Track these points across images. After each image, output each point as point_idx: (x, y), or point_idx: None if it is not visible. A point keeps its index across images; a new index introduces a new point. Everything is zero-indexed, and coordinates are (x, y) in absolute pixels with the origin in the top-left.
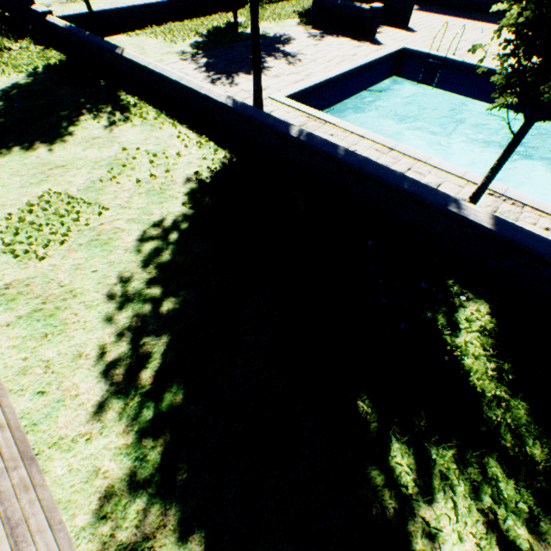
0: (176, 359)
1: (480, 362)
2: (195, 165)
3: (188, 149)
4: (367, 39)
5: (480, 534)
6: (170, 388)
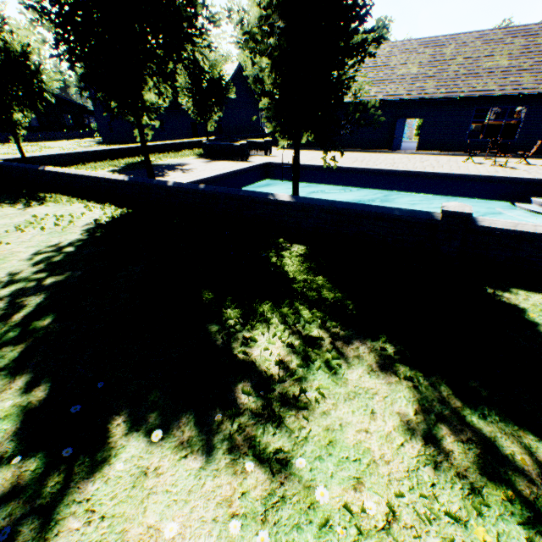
0: (51, 304)
1: (296, 267)
2: (96, 218)
3: (92, 212)
4: (243, 161)
5: (285, 336)
6: (41, 318)
